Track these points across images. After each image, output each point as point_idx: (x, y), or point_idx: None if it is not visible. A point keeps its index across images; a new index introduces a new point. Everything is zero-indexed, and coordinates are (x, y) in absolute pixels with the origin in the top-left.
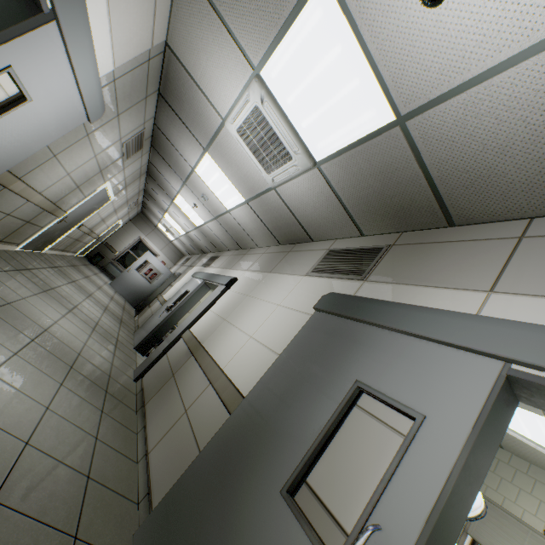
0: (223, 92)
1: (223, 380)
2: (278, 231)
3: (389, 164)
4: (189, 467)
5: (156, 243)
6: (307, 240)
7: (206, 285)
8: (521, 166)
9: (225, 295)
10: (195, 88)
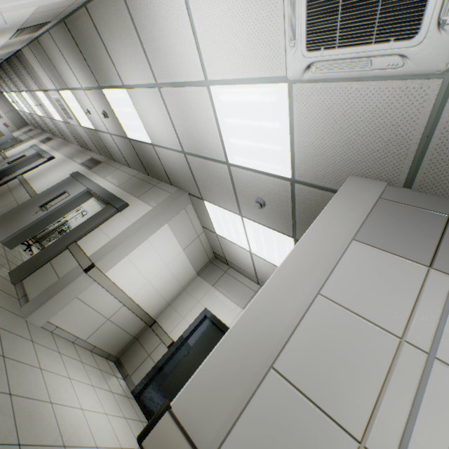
0: (47, 83)
1: (33, 191)
2: (79, 141)
3: (98, 138)
4: (15, 208)
5: (0, 106)
6: (90, 150)
7: (39, 155)
8: (116, 153)
9: (46, 164)
10: (35, 71)
